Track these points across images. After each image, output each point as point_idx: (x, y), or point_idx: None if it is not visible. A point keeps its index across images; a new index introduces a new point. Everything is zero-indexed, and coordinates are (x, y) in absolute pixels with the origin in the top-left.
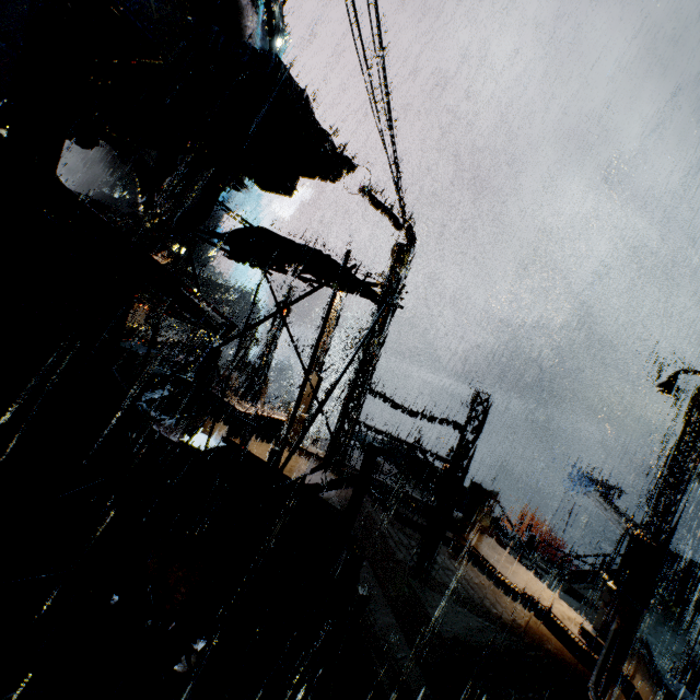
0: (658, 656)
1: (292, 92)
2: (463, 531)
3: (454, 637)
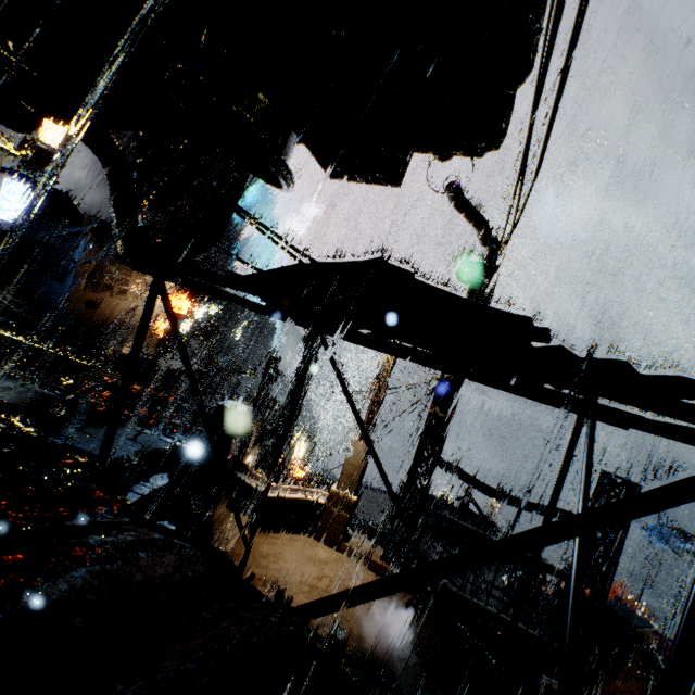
0: None
1: None
2: (603, 692)
3: None
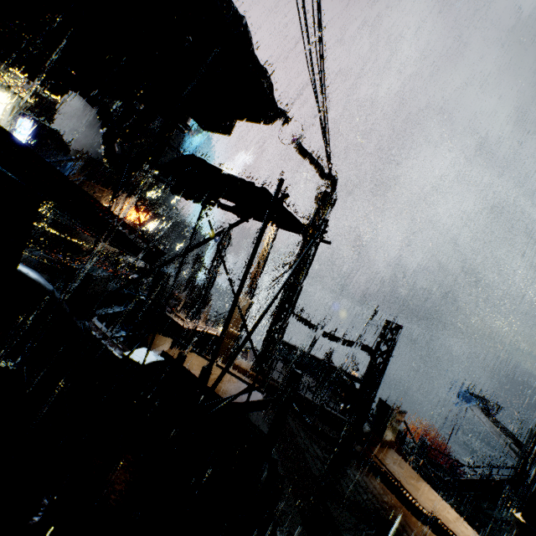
0: None
1: (230, 15)
2: (371, 444)
3: None
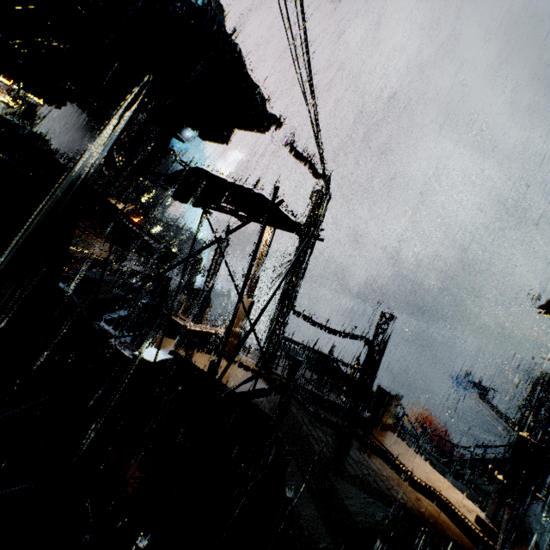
0: (535, 533)
1: (226, 45)
2: (371, 428)
3: (368, 526)
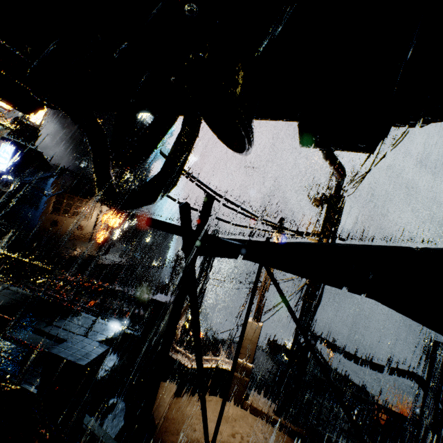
0: None
1: None
2: None
3: None
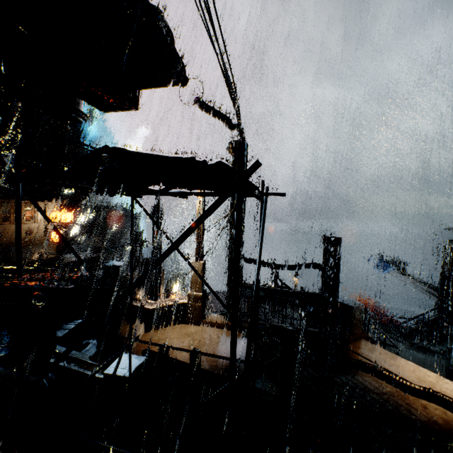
0: None
1: None
2: (347, 343)
3: None
